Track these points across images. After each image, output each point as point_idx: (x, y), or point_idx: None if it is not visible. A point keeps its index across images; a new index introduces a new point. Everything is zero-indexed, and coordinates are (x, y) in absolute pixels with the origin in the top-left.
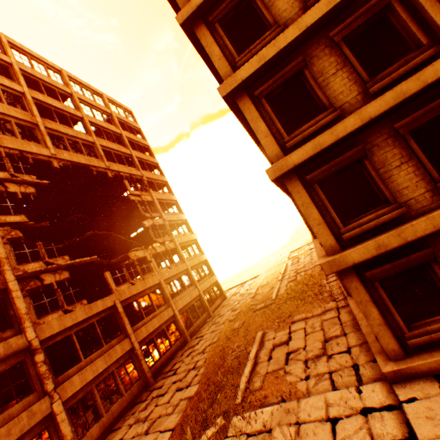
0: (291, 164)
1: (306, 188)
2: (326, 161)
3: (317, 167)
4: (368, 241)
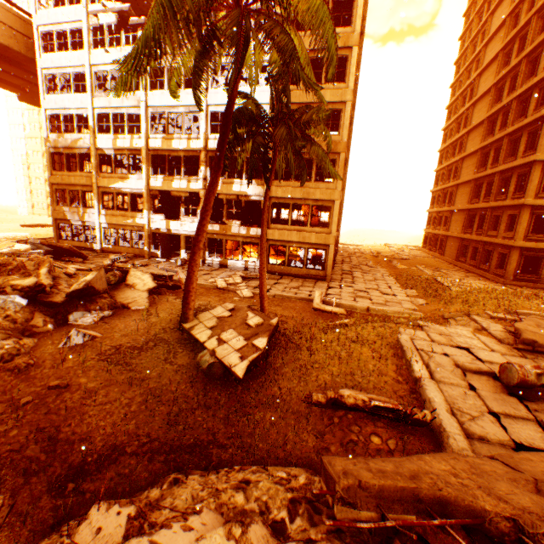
0: (535, 204)
1: (528, 214)
2: (543, 210)
3: (539, 210)
4: (534, 242)
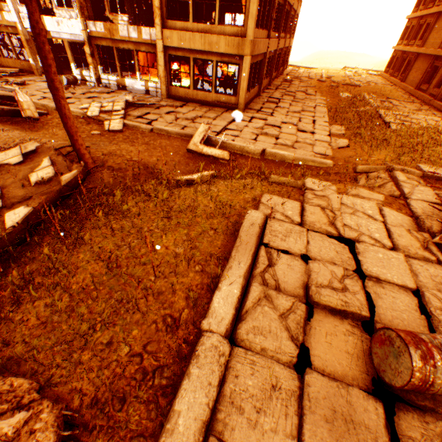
0: None
1: None
2: None
3: None
4: None
